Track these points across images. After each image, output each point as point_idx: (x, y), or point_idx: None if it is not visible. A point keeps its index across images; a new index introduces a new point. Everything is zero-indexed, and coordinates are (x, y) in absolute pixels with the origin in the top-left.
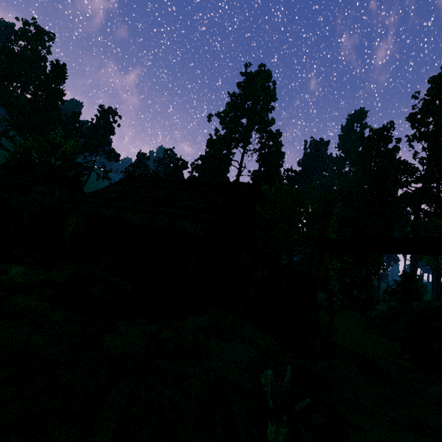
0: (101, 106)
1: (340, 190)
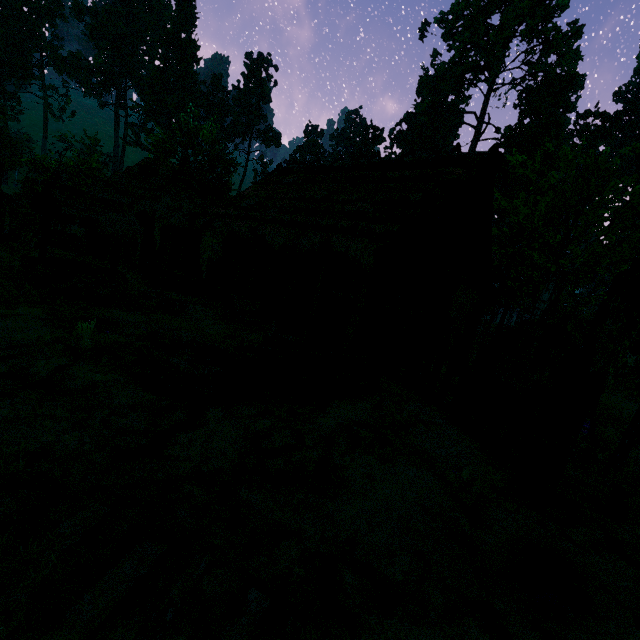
0: (247, 55)
1: None
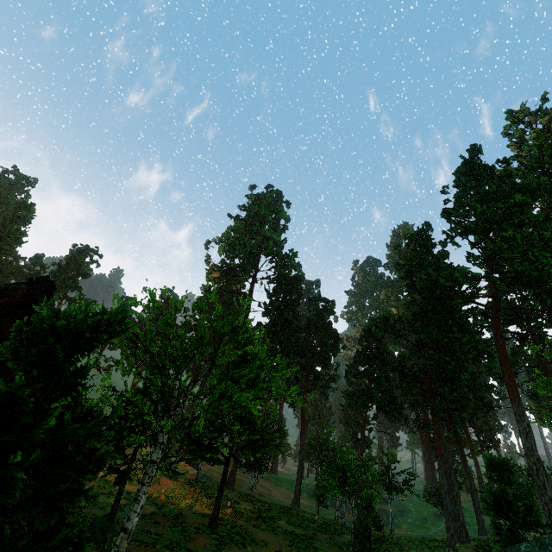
0: (75, 245)
1: (382, 316)
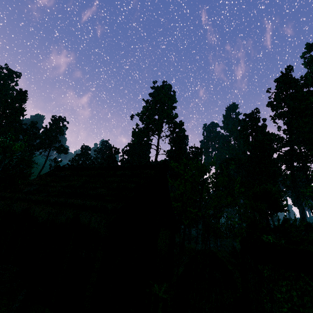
0: (53, 116)
1: (232, 158)
